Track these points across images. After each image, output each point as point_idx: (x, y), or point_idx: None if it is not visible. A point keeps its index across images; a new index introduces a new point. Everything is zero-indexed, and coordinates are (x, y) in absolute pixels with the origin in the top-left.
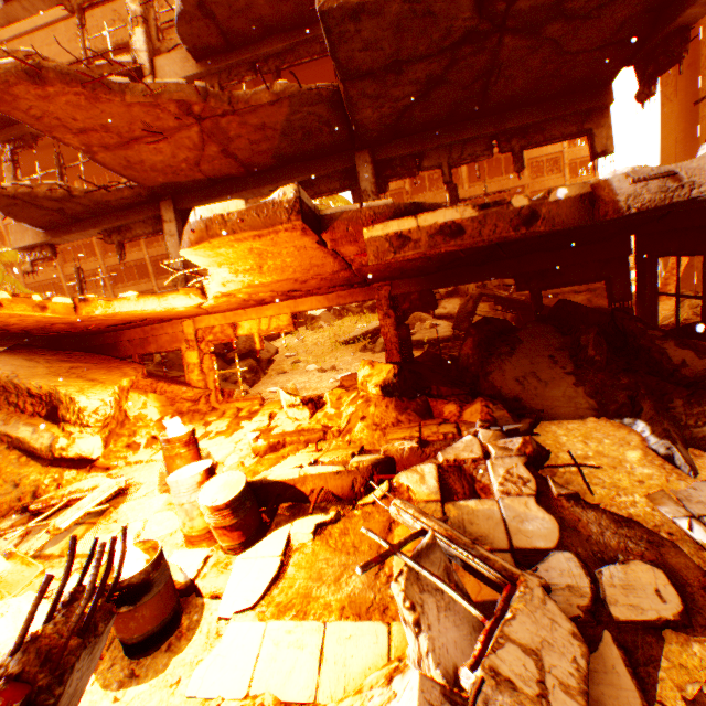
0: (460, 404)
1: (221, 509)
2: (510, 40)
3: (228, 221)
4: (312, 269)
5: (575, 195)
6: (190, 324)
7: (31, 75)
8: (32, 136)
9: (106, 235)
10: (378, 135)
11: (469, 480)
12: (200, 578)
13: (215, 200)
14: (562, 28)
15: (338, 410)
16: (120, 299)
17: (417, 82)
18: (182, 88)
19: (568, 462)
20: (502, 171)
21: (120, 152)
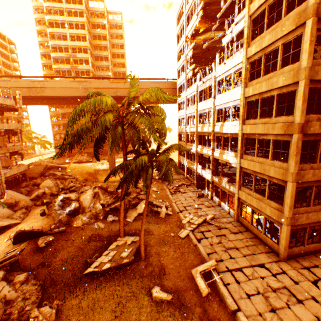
0: None
1: None
2: None
3: None
4: None
5: None
6: None
7: None
8: None
9: None
10: None
11: None
12: None
13: None
14: None
15: None
16: None
17: None
18: None
19: None
20: None
21: None
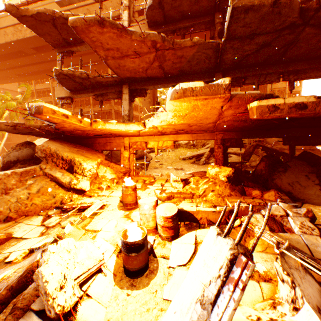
0: (261, 191)
1: (168, 218)
2: (308, 29)
3: (194, 90)
4: (203, 120)
5: None
6: (127, 139)
7: (99, 23)
8: (71, 51)
9: (96, 96)
10: (229, 66)
11: (280, 224)
12: (153, 248)
13: (147, 87)
14: None
15: (196, 186)
16: (109, 123)
17: (258, 44)
18: (155, 36)
19: None
20: None
21: (118, 61)
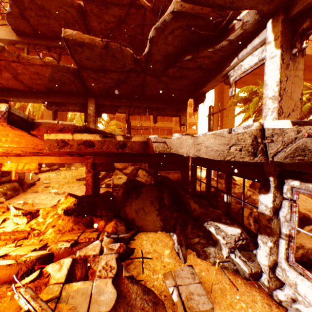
0: (107, 221)
1: None
2: (149, 77)
3: None
4: (39, 145)
5: (141, 141)
6: None
7: None
8: None
9: None
10: (99, 93)
11: (87, 267)
12: None
13: (8, 98)
14: (167, 79)
15: (45, 220)
16: None
17: (114, 79)
18: None
19: (141, 255)
20: (165, 120)
21: None
